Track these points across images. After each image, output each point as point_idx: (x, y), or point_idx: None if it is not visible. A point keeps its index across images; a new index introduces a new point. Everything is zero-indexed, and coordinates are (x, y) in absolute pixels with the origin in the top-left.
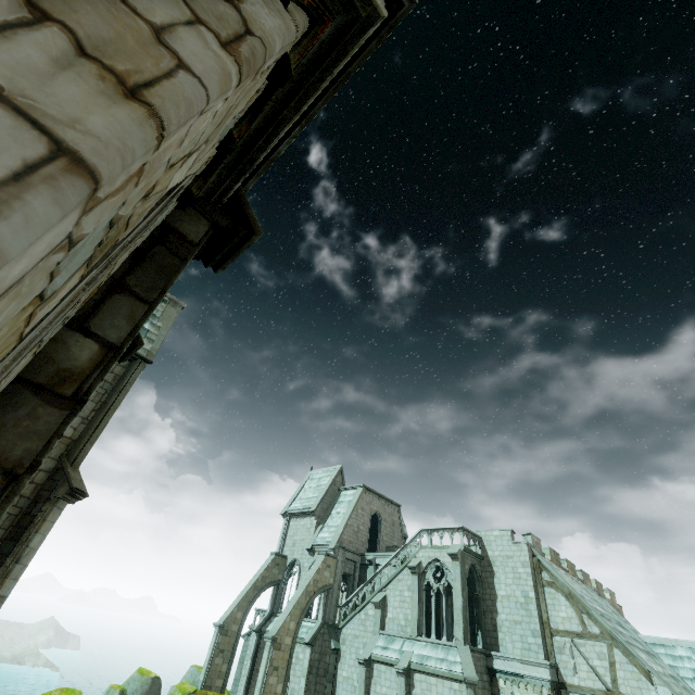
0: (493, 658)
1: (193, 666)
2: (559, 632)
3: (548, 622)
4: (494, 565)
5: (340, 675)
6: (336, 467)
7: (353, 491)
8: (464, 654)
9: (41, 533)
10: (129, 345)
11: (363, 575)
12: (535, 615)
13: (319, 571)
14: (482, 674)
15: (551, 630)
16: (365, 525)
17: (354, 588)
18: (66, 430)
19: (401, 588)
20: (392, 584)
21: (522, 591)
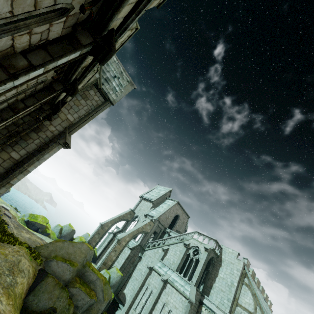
0: (204, 298)
1: (87, 233)
2: (241, 306)
3: (238, 299)
4: (223, 262)
5: (138, 267)
6: (169, 188)
7: (172, 201)
8: (192, 289)
9: (49, 154)
10: (107, 49)
11: (162, 235)
12: (233, 293)
13: (146, 225)
14: (196, 301)
15: (237, 303)
16: (171, 217)
17: (156, 238)
18: (71, 118)
19: (176, 249)
20: (173, 245)
21: (231, 280)
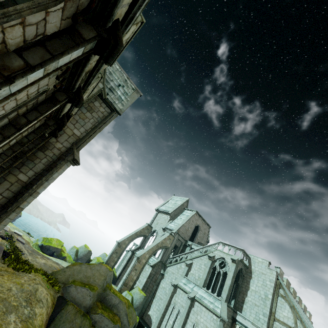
0: (237, 314)
1: (104, 253)
2: (279, 321)
3: (274, 313)
4: (253, 273)
5: (161, 285)
6: (185, 198)
7: (190, 211)
8: (223, 306)
9: (58, 173)
10: (114, 43)
11: (183, 249)
12: (268, 307)
13: (165, 239)
14: (229, 318)
15: (274, 317)
16: (191, 228)
17: (178, 253)
18: (78, 133)
19: (201, 262)
20: (197, 259)
21: (265, 292)
